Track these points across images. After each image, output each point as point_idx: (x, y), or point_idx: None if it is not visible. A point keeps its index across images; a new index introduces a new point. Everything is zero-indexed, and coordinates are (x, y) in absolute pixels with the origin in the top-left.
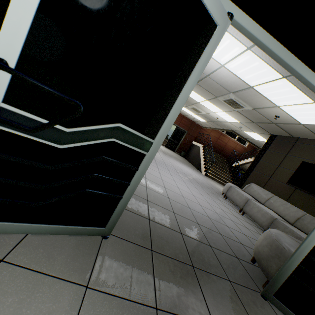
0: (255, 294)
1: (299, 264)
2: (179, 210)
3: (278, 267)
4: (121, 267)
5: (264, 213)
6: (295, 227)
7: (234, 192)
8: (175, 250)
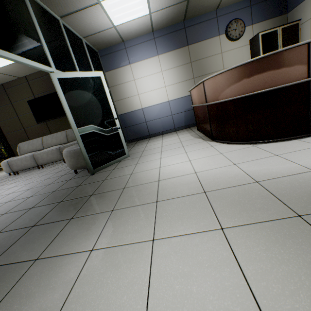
0: (90, 177)
1: (85, 148)
2: (5, 210)
3: (83, 159)
4: (35, 242)
5: (52, 152)
6: (71, 142)
7: (17, 162)
8: (44, 211)
